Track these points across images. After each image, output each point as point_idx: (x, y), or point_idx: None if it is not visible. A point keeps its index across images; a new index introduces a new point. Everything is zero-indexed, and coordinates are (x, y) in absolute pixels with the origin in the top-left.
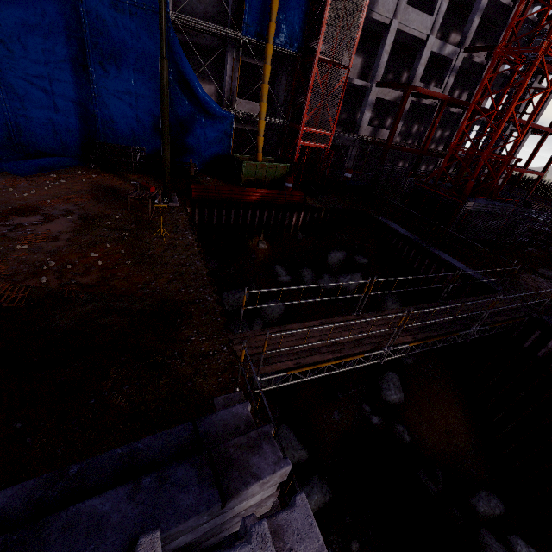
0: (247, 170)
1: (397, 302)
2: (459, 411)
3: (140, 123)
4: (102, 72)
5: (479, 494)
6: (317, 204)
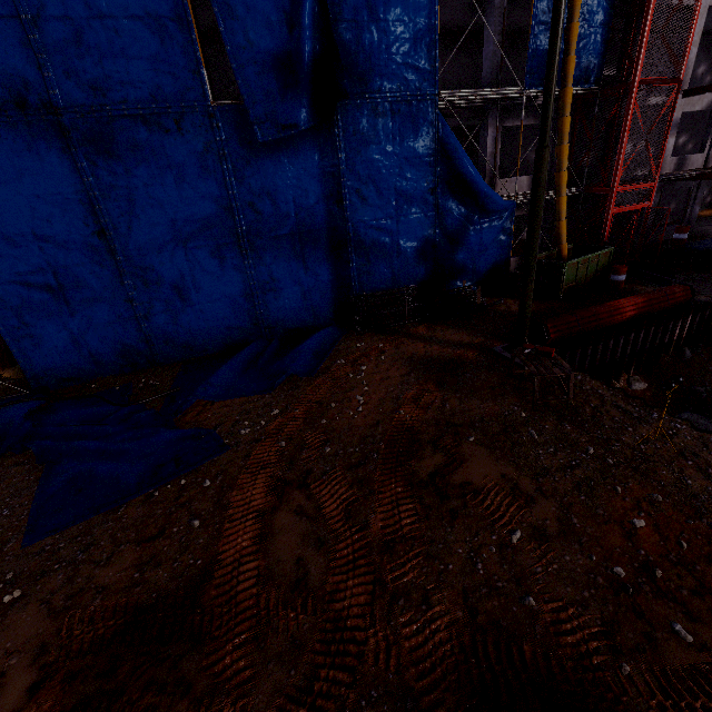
0: (566, 274)
1: None
2: None
3: (401, 254)
4: (358, 201)
5: None
6: (696, 296)
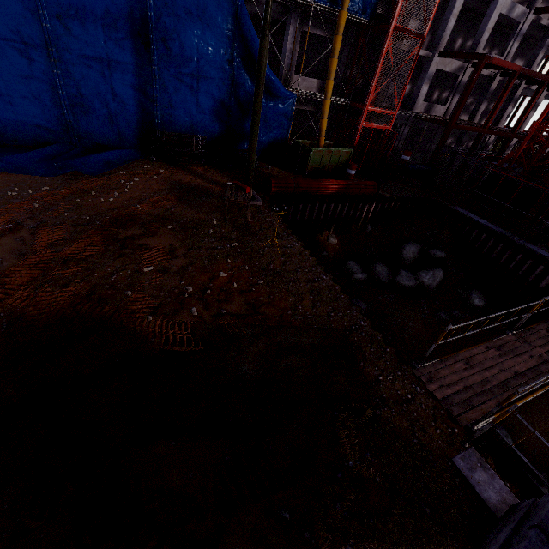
0: (313, 157)
1: (482, 299)
2: None
3: (199, 108)
4: (164, 49)
5: None
6: (386, 193)
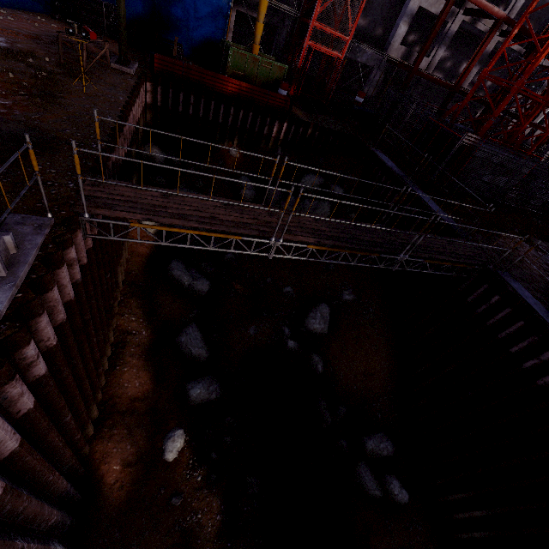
0: (234, 60)
1: None
2: (384, 358)
3: None
4: None
5: (374, 434)
6: (307, 119)
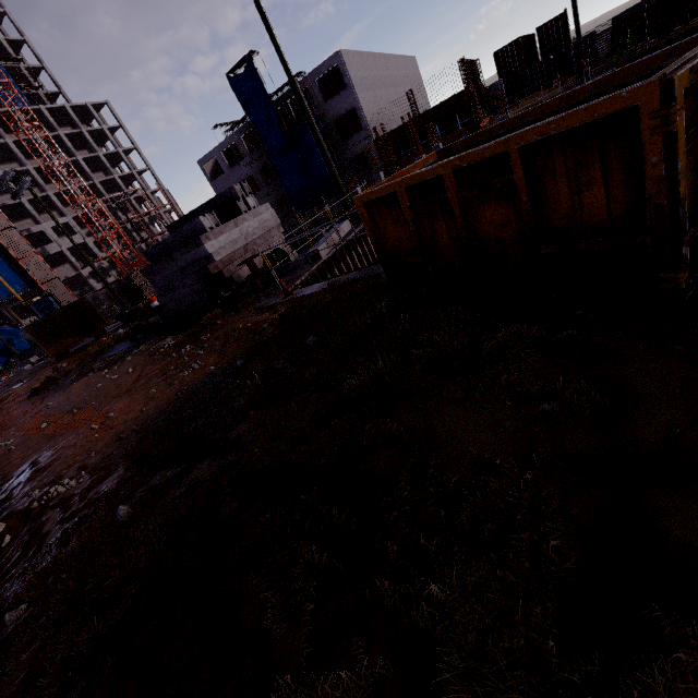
0: None
1: None
2: None
3: None
4: None
5: None
6: None
